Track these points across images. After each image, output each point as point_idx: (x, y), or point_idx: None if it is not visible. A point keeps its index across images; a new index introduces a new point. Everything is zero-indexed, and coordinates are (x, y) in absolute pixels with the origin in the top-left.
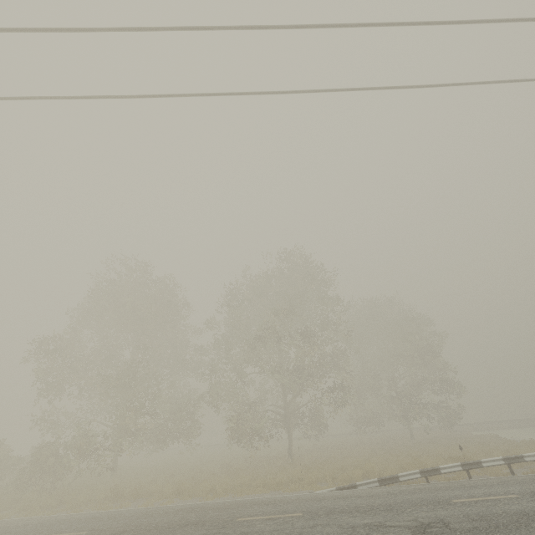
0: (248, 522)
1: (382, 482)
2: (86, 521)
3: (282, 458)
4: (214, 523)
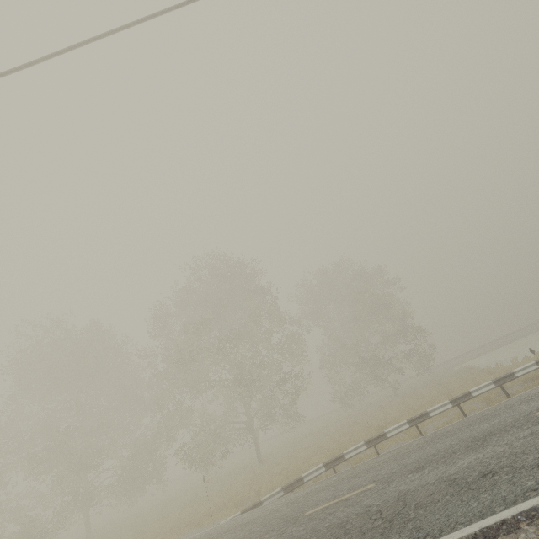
0: None
1: (287, 490)
2: None
3: (249, 468)
4: None
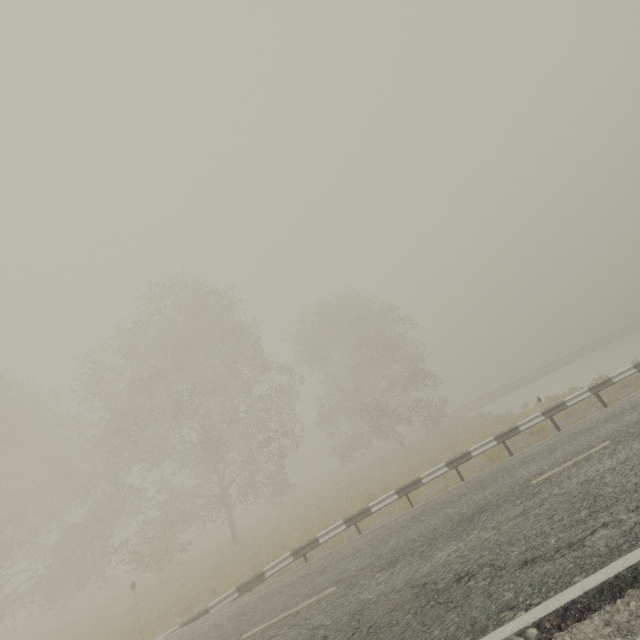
0: None
1: (243, 590)
2: None
3: (220, 551)
4: None
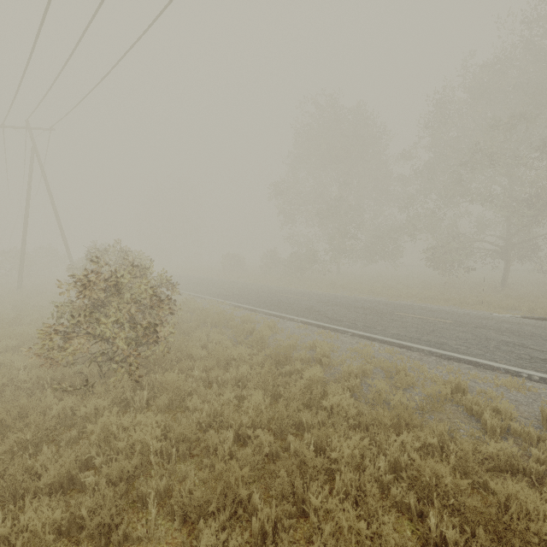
0: (402, 316)
1: None
2: (310, 294)
3: (490, 285)
4: (377, 311)
